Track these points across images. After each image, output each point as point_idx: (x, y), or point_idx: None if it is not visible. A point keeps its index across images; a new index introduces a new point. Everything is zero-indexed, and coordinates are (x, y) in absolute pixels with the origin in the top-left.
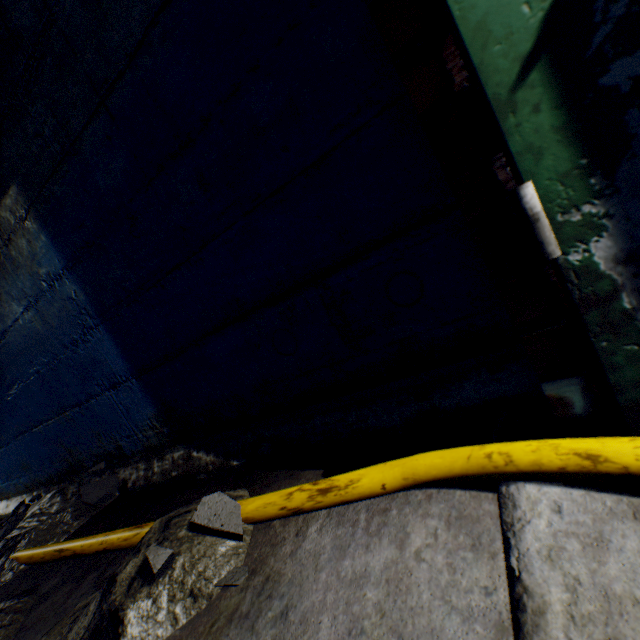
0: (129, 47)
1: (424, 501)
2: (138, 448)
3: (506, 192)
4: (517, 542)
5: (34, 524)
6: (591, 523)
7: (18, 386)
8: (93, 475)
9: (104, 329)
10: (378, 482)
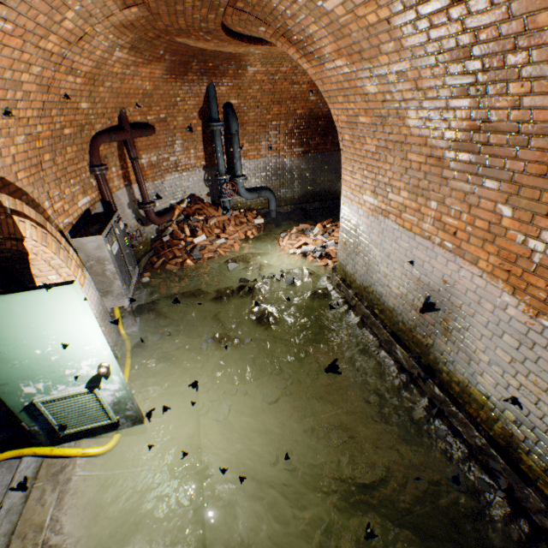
0: None
1: (4, 463)
2: None
3: (20, 423)
4: (18, 469)
5: None
6: (31, 463)
7: None
8: None
9: None
10: None
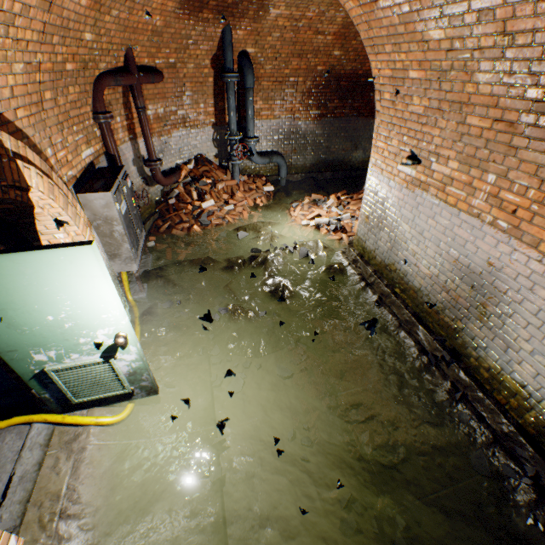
0: None
1: (13, 429)
2: None
3: (29, 390)
4: (29, 436)
5: None
6: (42, 430)
7: None
8: None
9: None
10: (0, 427)
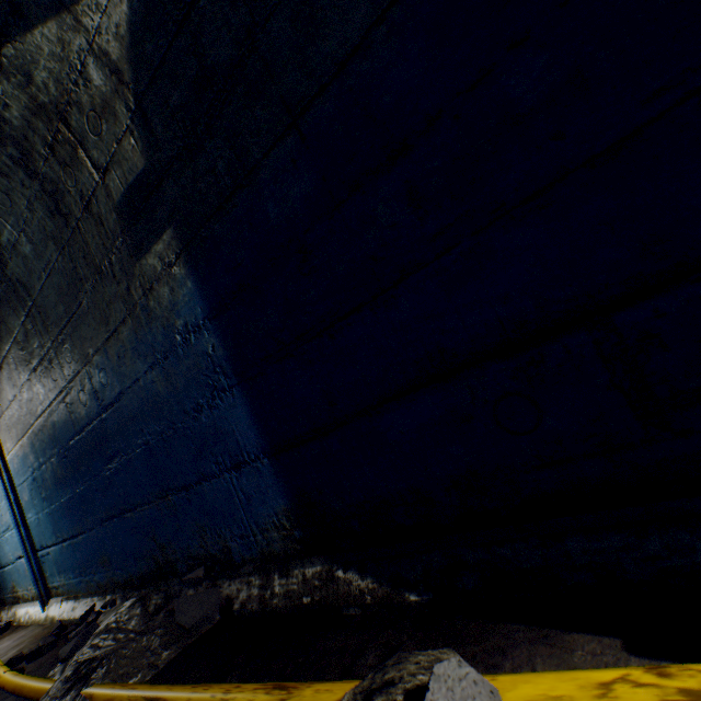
0: (340, 55)
1: None
2: (252, 554)
3: None
4: None
5: (109, 643)
6: None
7: (120, 459)
8: (188, 584)
9: (239, 391)
10: None
